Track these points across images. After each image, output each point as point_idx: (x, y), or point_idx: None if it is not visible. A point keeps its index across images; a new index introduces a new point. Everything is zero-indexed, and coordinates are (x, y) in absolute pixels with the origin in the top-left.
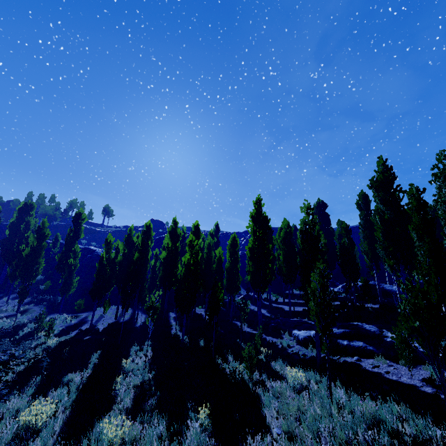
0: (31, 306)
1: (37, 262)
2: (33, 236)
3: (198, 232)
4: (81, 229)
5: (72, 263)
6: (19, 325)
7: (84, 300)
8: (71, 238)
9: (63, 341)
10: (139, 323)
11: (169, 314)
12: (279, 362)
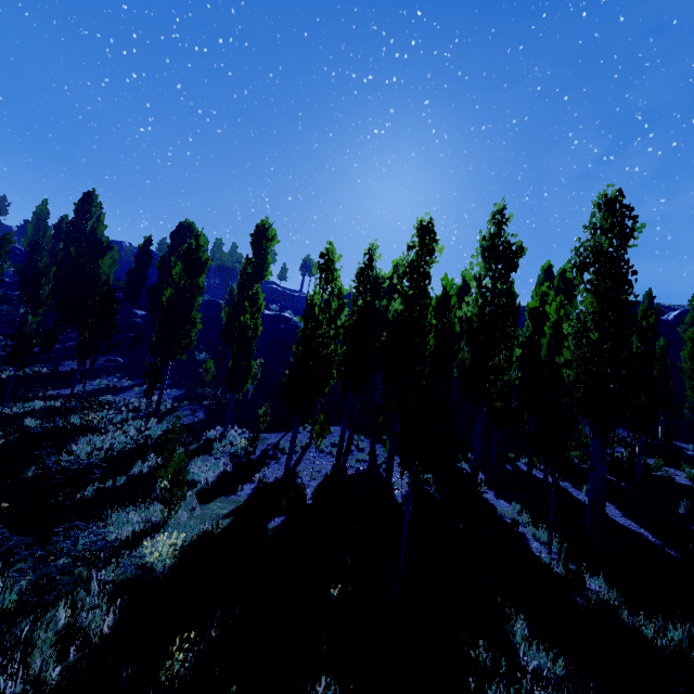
0: (182, 407)
1: (186, 318)
2: (180, 266)
3: (623, 218)
4: (266, 261)
5: (249, 325)
6: (146, 445)
7: (273, 407)
8: (248, 277)
9: (204, 534)
10: (398, 484)
11: (462, 468)
12: None
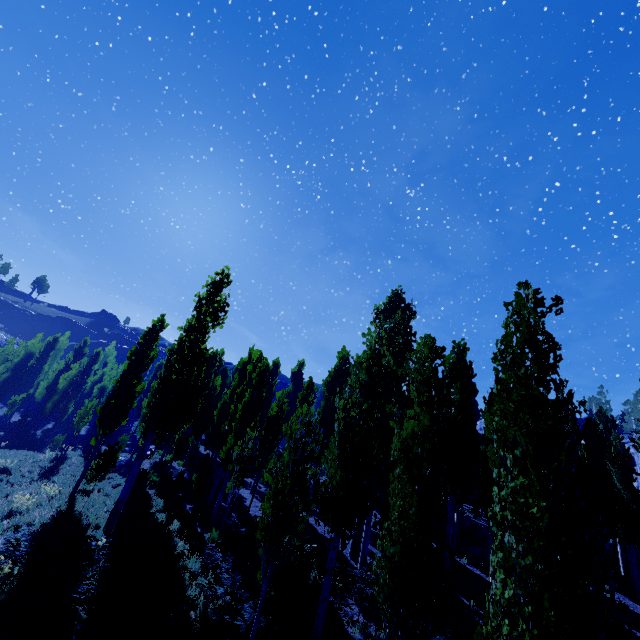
0: None
1: None
2: None
3: (97, 358)
4: None
5: None
6: None
7: None
8: None
9: None
10: (10, 421)
11: (49, 422)
12: (79, 451)
